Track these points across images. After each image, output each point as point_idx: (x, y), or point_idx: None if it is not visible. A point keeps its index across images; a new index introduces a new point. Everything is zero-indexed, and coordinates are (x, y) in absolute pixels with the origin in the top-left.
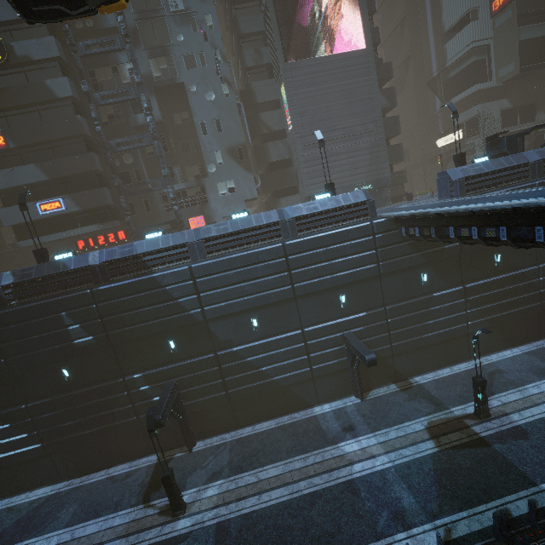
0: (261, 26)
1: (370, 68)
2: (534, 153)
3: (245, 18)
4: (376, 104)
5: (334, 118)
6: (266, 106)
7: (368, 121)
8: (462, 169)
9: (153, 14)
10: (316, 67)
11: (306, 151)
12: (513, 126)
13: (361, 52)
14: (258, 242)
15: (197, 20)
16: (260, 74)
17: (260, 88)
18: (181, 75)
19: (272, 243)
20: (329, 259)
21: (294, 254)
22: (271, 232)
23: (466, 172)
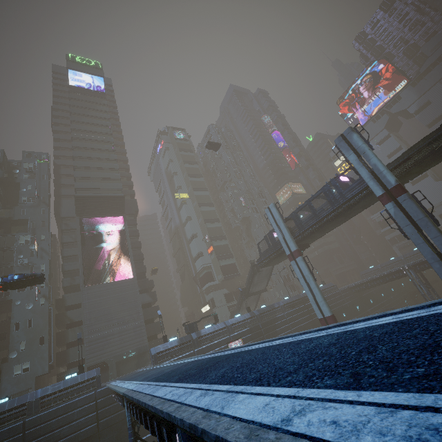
0: (78, 267)
1: (135, 286)
2: (195, 334)
3: (69, 263)
4: (139, 303)
5: (112, 313)
6: (73, 306)
7: (134, 313)
8: (157, 347)
9: (6, 265)
10: (103, 288)
11: (90, 335)
12: (232, 301)
13: (130, 279)
14: (5, 423)
15: (35, 267)
16: (72, 289)
17: (70, 297)
18: (12, 295)
19: (16, 421)
20: (60, 426)
21: (32, 428)
22: (19, 412)
23: (159, 349)
